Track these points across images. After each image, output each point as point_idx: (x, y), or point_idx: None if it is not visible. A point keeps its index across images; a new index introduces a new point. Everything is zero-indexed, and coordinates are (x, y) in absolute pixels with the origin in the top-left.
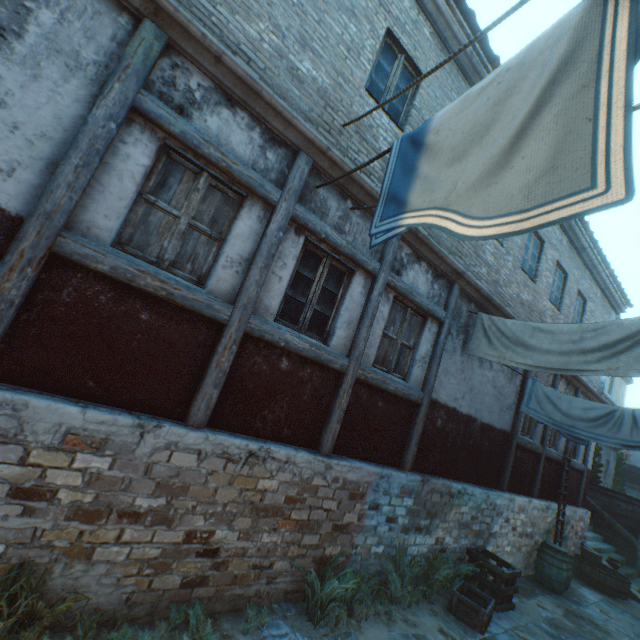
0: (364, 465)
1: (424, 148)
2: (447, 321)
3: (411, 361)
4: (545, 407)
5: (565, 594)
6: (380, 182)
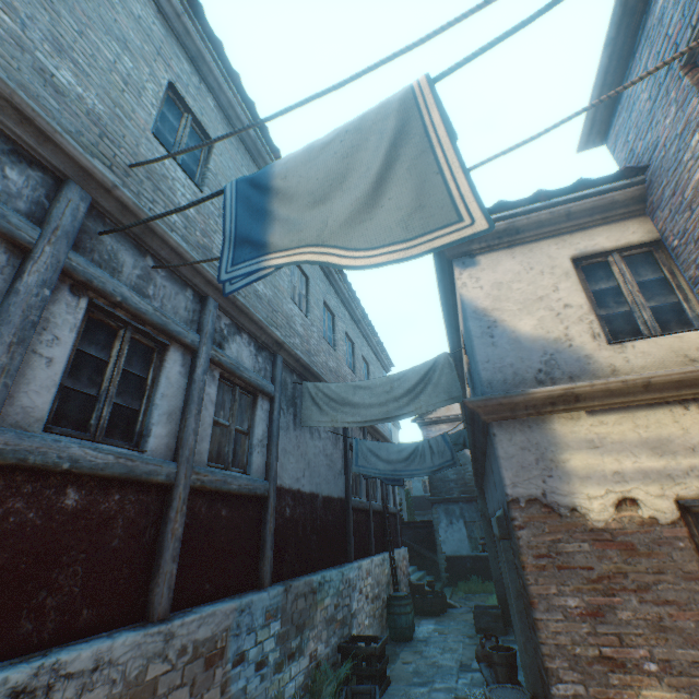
0: (218, 606)
1: (273, 191)
2: (278, 395)
3: (249, 448)
4: (371, 460)
5: (415, 636)
6: (185, 241)
